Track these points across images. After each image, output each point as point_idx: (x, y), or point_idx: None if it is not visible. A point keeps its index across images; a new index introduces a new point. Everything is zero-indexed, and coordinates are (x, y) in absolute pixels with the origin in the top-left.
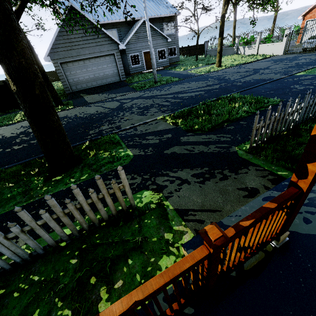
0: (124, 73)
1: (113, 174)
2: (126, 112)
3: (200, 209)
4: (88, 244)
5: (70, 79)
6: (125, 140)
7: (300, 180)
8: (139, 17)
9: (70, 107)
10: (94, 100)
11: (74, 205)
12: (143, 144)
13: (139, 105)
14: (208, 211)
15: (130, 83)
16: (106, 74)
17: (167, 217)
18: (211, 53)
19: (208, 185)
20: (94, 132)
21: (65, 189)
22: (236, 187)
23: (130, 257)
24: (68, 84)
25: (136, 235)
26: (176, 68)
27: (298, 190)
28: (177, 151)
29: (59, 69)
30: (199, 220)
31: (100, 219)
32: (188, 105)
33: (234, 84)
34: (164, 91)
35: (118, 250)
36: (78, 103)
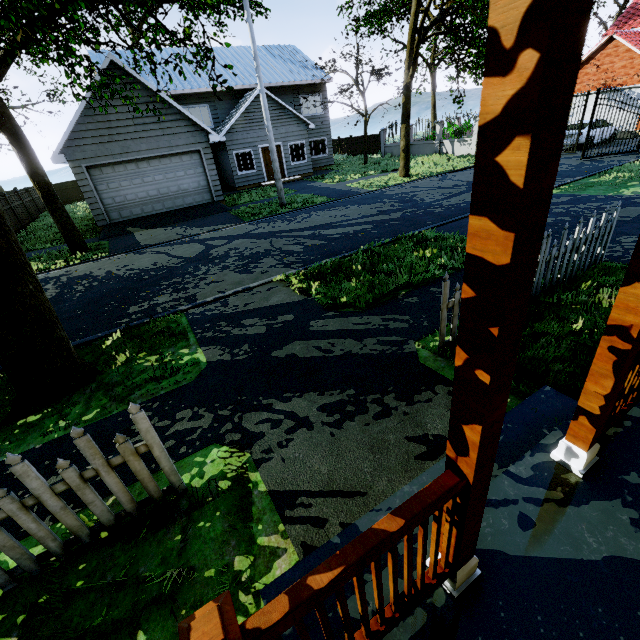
0: (220, 188)
1: (155, 408)
2: (213, 266)
3: (322, 490)
4: (53, 593)
5: (107, 198)
6: (197, 329)
7: (460, 458)
8: (254, 84)
9: (102, 256)
10: (153, 241)
11: (18, 501)
12: (232, 338)
13: (242, 251)
14: (339, 494)
15: (232, 205)
16: (184, 188)
17: (249, 512)
18: (392, 150)
19: (348, 431)
20: (139, 309)
21: (39, 447)
22: (404, 436)
23: (144, 625)
24: (102, 208)
25: (171, 564)
26: (324, 178)
27: (459, 481)
28: (298, 353)
29: (83, 178)
30: (317, 519)
31: (95, 525)
32: (337, 253)
33: (430, 210)
34: (296, 222)
35: (121, 607)
36: (120, 246)
